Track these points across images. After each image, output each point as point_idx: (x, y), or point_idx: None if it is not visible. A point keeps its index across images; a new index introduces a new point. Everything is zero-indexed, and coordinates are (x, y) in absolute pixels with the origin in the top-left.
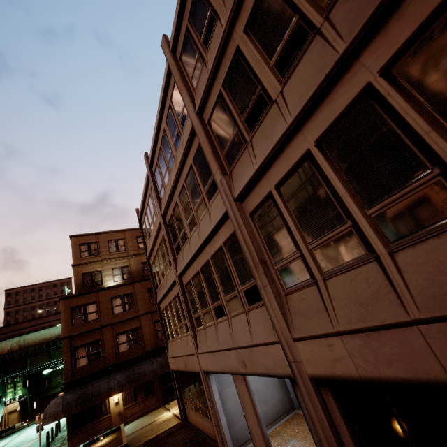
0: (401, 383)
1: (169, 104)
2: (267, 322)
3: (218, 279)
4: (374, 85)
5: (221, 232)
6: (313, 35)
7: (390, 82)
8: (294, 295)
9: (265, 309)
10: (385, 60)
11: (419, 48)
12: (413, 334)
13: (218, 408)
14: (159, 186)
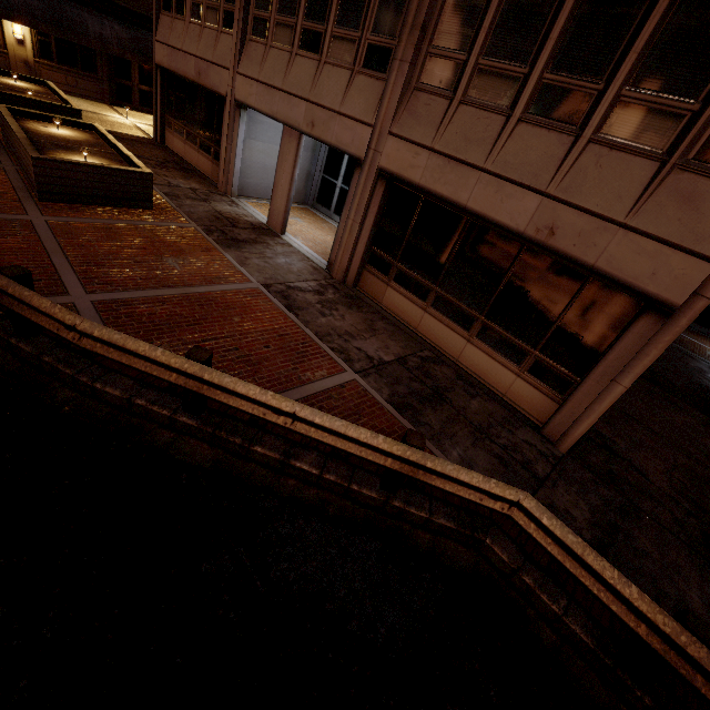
0: (439, 197)
1: None
2: (374, 101)
3: None
4: None
5: None
6: None
7: None
8: (423, 95)
9: (380, 86)
10: None
11: None
12: (475, 175)
13: (237, 150)
14: None
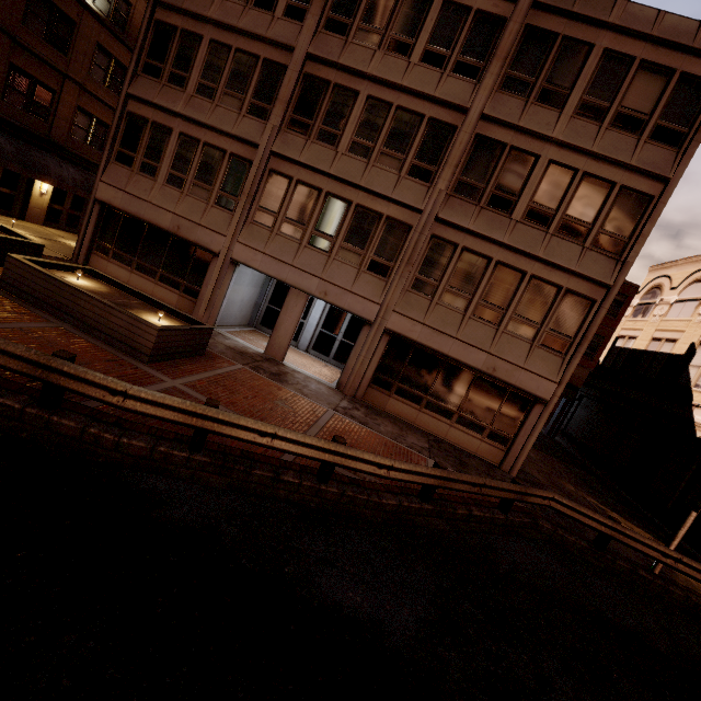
0: (431, 349)
1: (471, 6)
2: (379, 290)
3: (348, 226)
4: (527, 275)
5: (394, 207)
6: (545, 230)
7: (528, 280)
8: (413, 295)
9: (382, 283)
10: (536, 274)
11: (540, 284)
12: (452, 340)
13: (227, 294)
14: (339, 8)
